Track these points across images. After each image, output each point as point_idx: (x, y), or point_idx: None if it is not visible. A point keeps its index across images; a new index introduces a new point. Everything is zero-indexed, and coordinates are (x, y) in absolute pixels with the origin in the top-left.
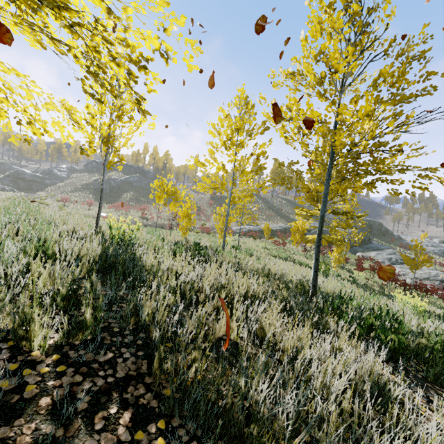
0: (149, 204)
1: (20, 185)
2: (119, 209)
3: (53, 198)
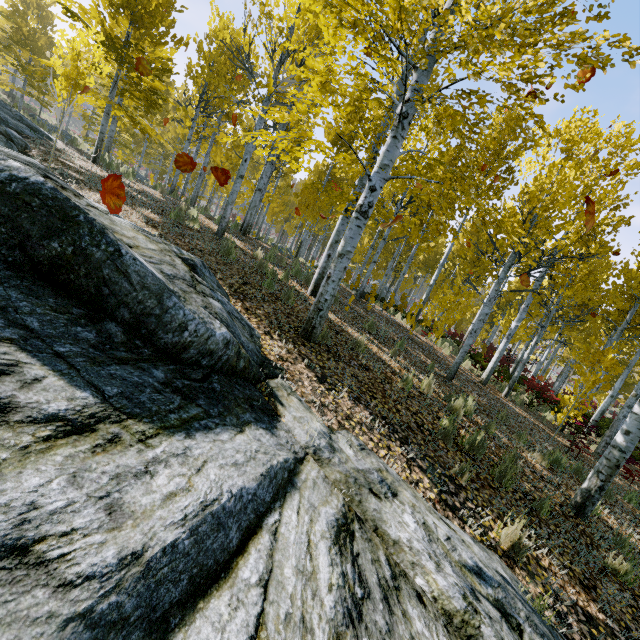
0: None
1: None
2: None
3: None
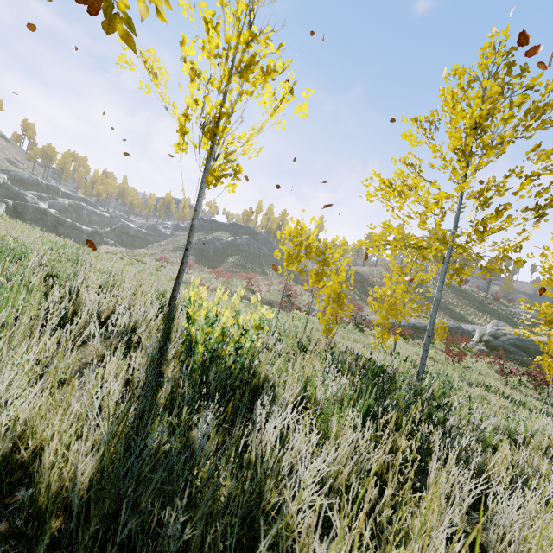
0: (256, 273)
1: (123, 240)
2: (221, 275)
3: (153, 257)
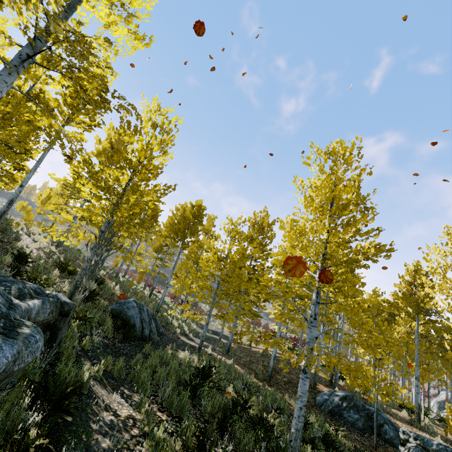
0: None
1: None
2: None
3: None
